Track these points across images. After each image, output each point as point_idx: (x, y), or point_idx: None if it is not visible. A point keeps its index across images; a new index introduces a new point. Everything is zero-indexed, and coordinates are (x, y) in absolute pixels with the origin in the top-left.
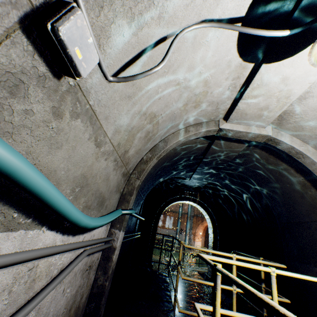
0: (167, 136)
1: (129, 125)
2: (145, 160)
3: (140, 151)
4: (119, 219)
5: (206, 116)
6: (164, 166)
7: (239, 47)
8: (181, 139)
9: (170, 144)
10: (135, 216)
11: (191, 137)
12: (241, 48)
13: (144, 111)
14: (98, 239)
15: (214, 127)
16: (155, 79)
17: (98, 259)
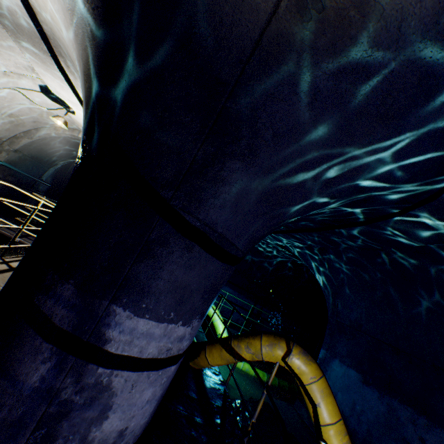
0: (41, 128)
1: None
2: (19, 137)
3: (10, 130)
4: None
5: (70, 125)
6: (64, 149)
7: (52, 101)
8: (51, 133)
9: (40, 134)
10: (22, 173)
11: (62, 135)
12: (54, 101)
13: None
14: None
15: (77, 134)
16: None
17: None
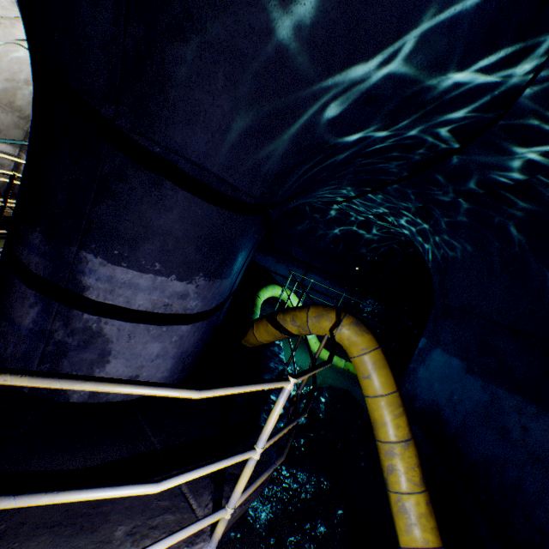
0: None
1: (1, 87)
2: None
3: None
4: (25, 148)
5: None
6: None
7: None
8: None
9: None
10: None
11: None
12: None
13: (12, 79)
14: (0, 150)
15: None
16: (4, 64)
17: (12, 166)
